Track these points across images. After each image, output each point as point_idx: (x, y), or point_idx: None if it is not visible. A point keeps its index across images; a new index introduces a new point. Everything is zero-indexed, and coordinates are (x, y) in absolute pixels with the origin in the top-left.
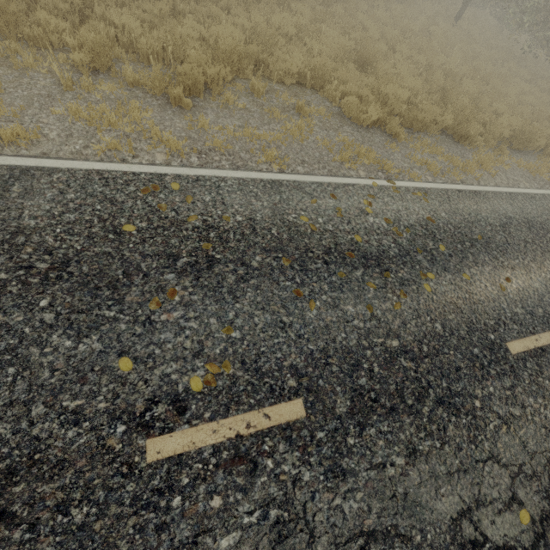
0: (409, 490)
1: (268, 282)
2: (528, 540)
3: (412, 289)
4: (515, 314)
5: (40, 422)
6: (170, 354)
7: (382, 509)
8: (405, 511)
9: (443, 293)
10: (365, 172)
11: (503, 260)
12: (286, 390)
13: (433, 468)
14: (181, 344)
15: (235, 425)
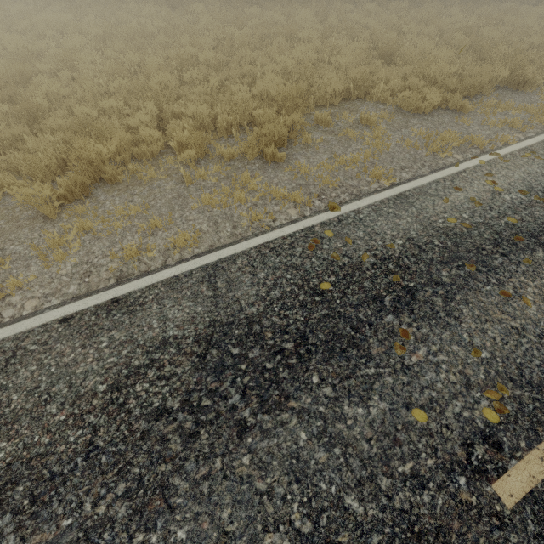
0: None
1: (471, 293)
2: None
3: None
4: None
5: (394, 494)
6: (446, 393)
7: None
8: None
9: None
10: (460, 154)
11: None
12: None
13: None
14: (447, 380)
15: None
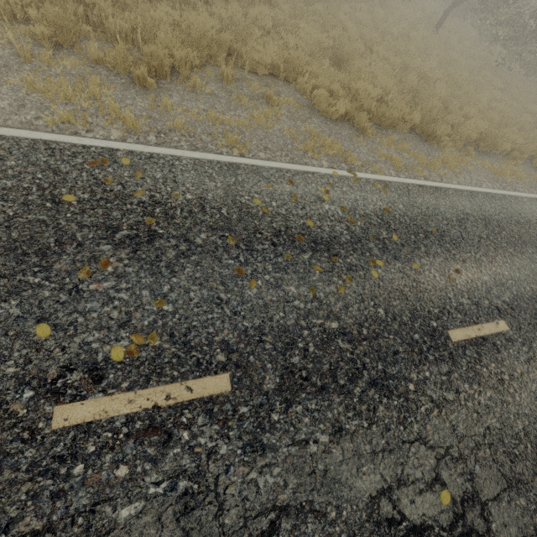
0: (330, 467)
1: (210, 259)
2: (446, 520)
3: (359, 274)
4: (460, 304)
5: None
6: (94, 323)
7: (299, 484)
8: (322, 488)
9: (390, 280)
10: (328, 162)
11: (455, 253)
12: (214, 364)
13: (358, 447)
14: (108, 314)
15: (153, 396)
